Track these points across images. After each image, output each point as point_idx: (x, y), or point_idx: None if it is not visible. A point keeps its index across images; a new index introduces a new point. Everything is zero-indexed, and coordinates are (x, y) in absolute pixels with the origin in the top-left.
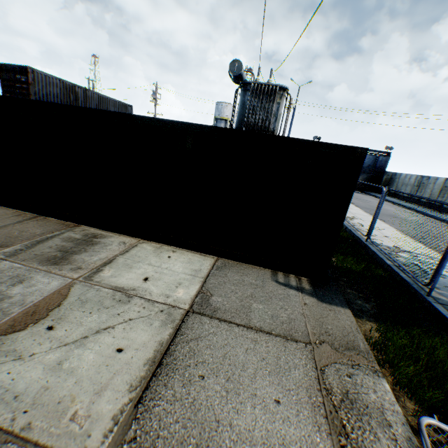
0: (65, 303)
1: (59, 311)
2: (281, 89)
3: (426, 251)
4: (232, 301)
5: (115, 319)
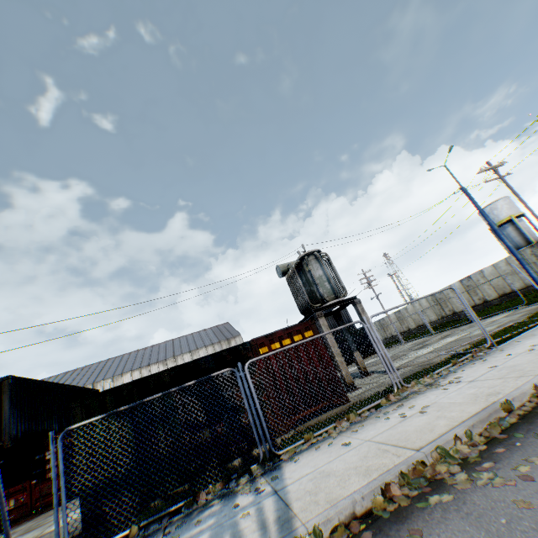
0: (43, 525)
1: (37, 528)
2: (302, 259)
3: (334, 487)
4: (45, 536)
5: (29, 536)
